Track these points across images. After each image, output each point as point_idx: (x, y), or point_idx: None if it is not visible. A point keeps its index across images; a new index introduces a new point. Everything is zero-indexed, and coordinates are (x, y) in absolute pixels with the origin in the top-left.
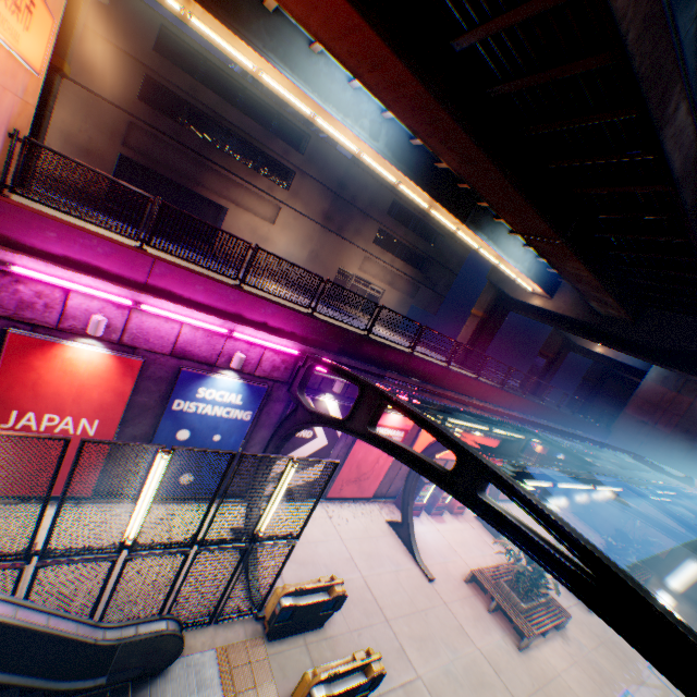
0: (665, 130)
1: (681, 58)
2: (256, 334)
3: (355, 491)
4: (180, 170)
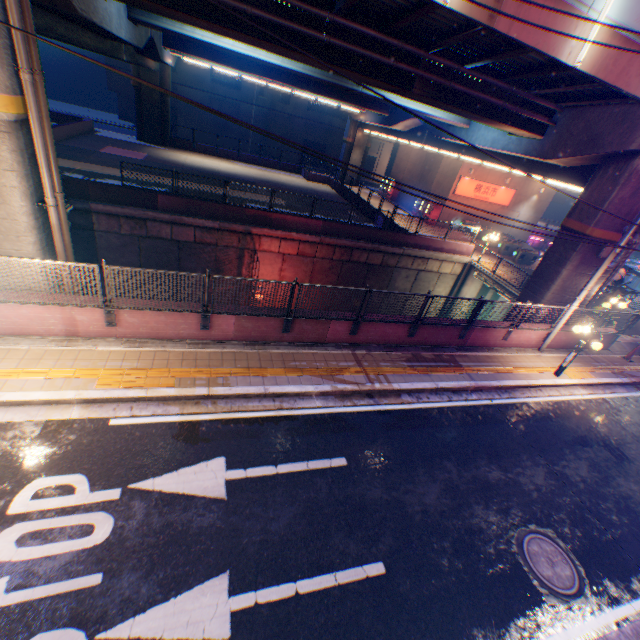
0: None
1: None
2: (533, 238)
3: None
4: None
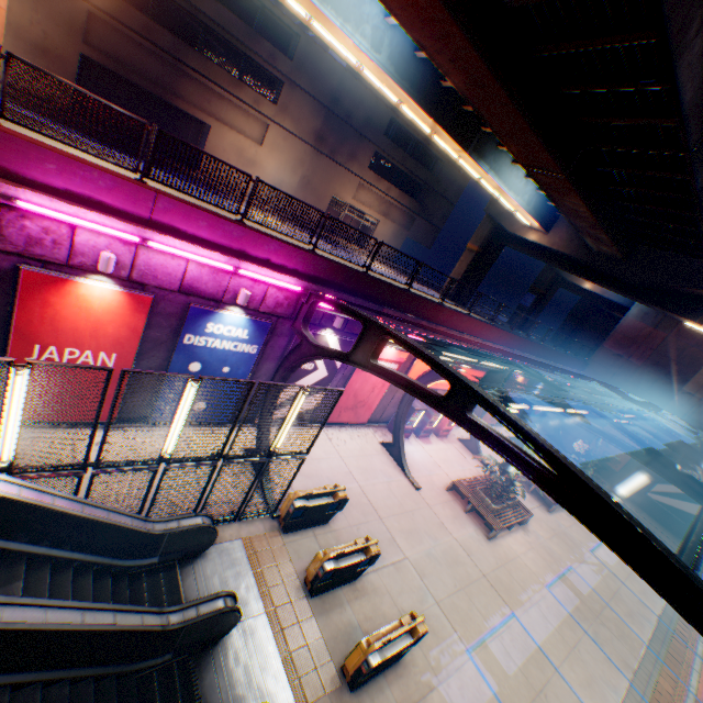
0: (682, 58)
1: None
2: (260, 272)
3: (352, 417)
4: (153, 77)
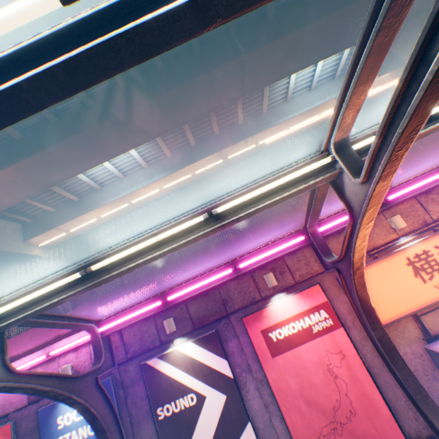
0: None
1: None
2: (70, 340)
3: None
4: None
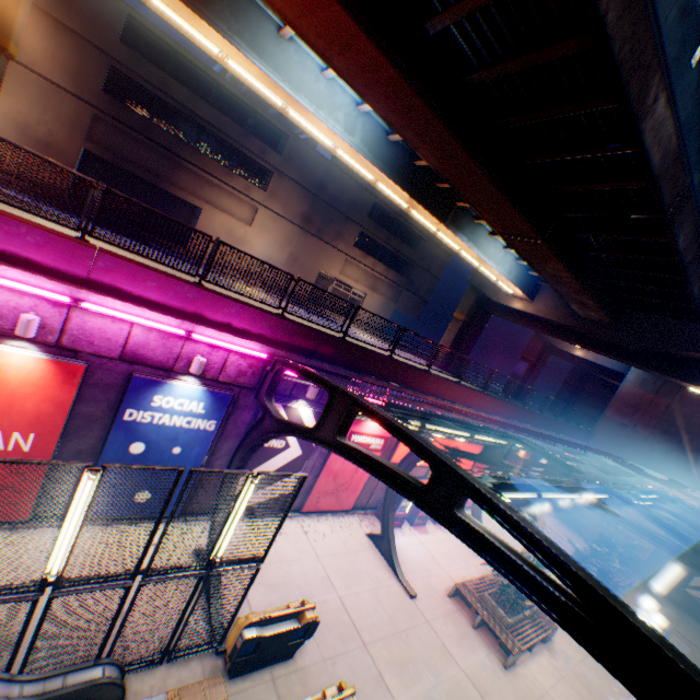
0: (645, 122)
1: (660, 46)
2: (218, 336)
3: (333, 503)
4: (150, 167)
